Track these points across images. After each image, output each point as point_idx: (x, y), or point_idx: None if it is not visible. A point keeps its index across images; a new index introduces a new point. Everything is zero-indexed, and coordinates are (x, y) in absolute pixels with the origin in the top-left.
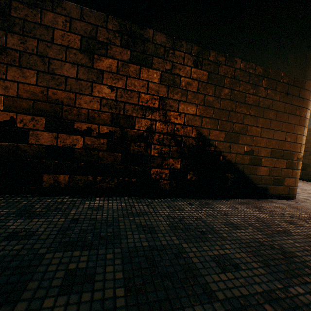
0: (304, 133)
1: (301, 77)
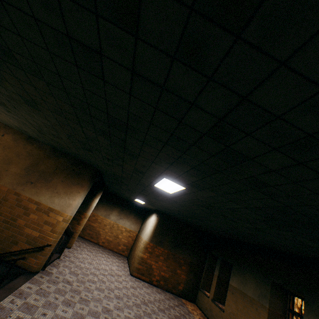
0: (79, 227)
1: (82, 211)
